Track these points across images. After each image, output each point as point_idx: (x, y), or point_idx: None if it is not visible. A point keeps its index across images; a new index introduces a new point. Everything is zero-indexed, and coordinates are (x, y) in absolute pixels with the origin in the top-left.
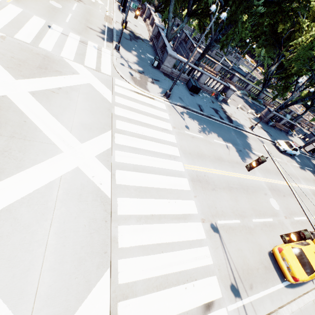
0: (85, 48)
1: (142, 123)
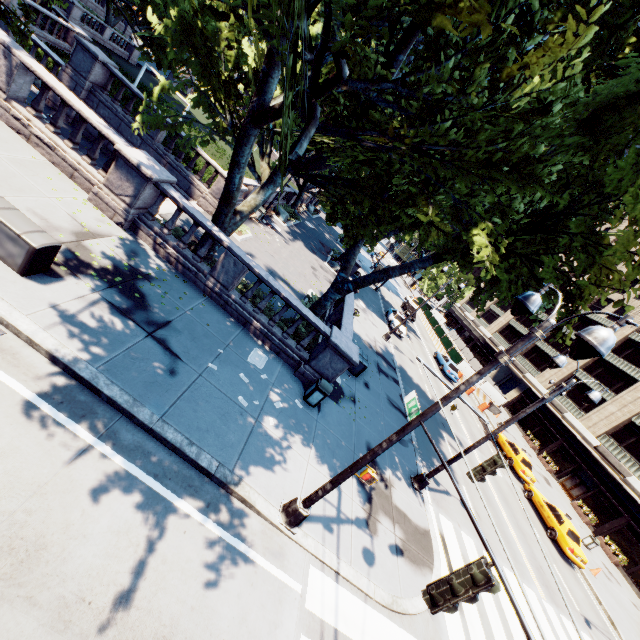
0: None
1: None
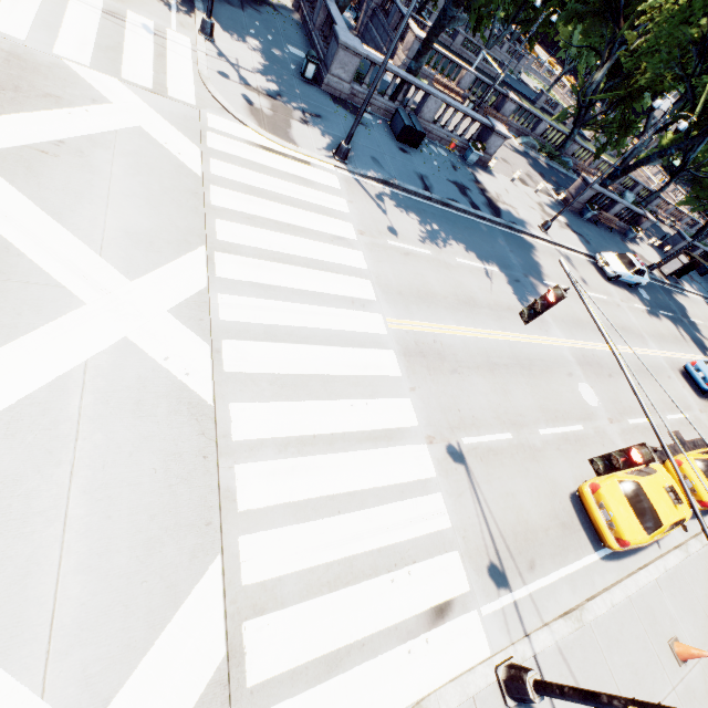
0: (121, 32)
1: (282, 225)
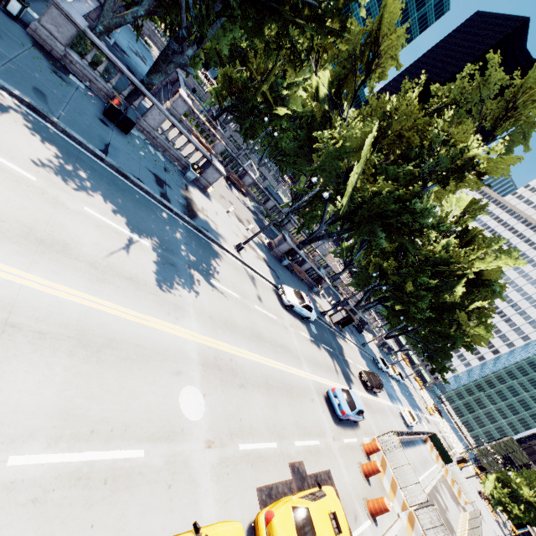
0: None
1: None
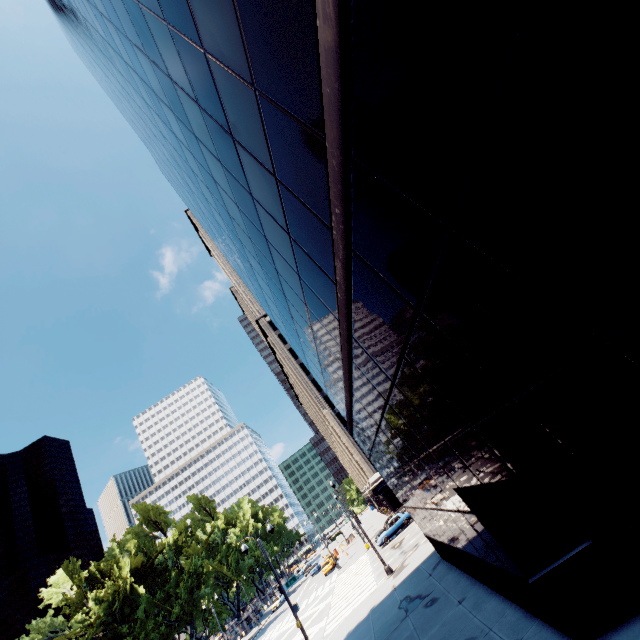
0: None
1: None
